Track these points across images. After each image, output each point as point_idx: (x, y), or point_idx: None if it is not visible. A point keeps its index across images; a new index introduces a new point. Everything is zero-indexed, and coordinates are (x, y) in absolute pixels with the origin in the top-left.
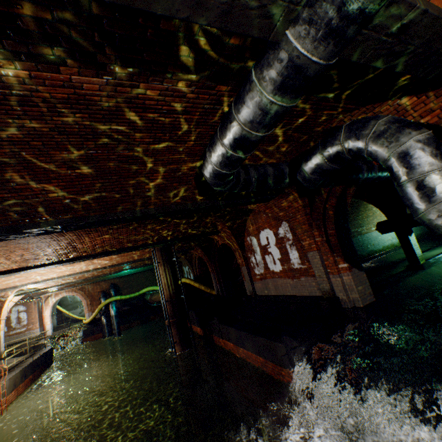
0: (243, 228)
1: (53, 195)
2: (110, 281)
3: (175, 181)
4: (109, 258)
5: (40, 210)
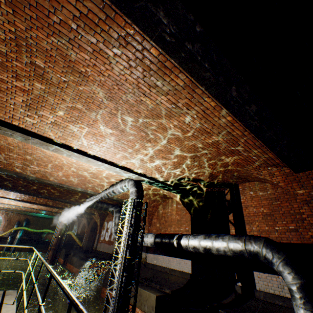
0: (106, 217)
1: (49, 191)
2: (27, 216)
3: (80, 198)
4: (42, 206)
5: (43, 192)
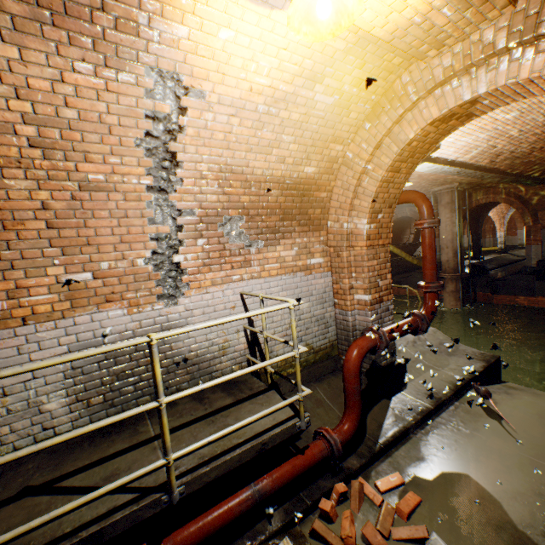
0: None
1: None
2: None
3: None
4: None
5: None
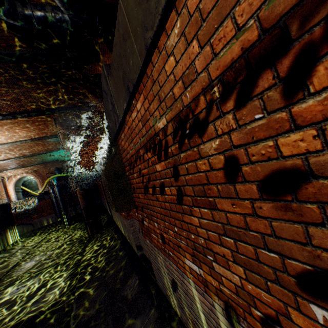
0: None
1: None
2: (55, 166)
3: None
4: (25, 131)
5: None
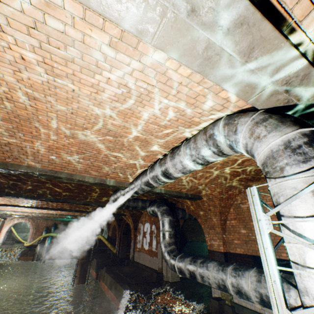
0: (139, 217)
1: (53, 191)
2: (55, 221)
3: (102, 196)
4: None
5: (46, 193)
